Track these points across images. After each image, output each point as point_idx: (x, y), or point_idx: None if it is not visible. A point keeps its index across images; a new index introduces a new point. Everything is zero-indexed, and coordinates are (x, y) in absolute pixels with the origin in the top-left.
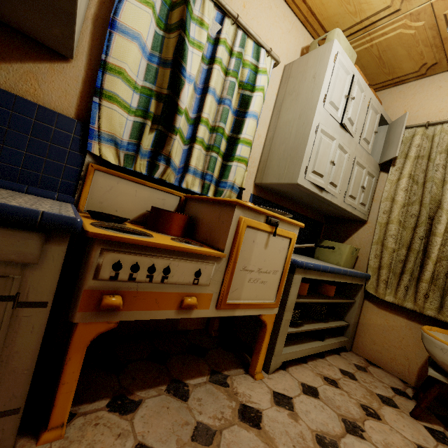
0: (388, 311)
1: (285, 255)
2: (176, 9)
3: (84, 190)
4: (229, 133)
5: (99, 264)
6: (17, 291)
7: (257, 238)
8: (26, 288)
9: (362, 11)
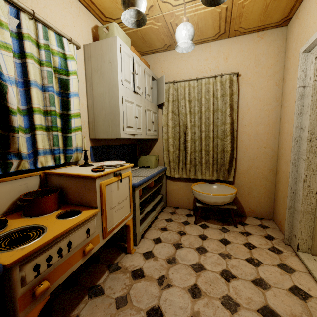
0: (177, 181)
1: (128, 186)
2: None
3: None
4: (60, 111)
5: (23, 276)
6: None
7: (112, 188)
8: None
9: None
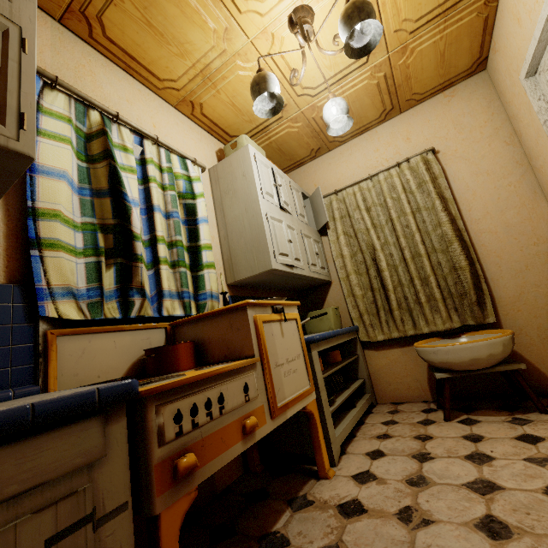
0: (385, 349)
1: (298, 336)
2: (94, 140)
3: (50, 368)
4: (187, 243)
5: (161, 425)
6: (92, 505)
7: (273, 330)
8: (100, 496)
9: (255, 120)
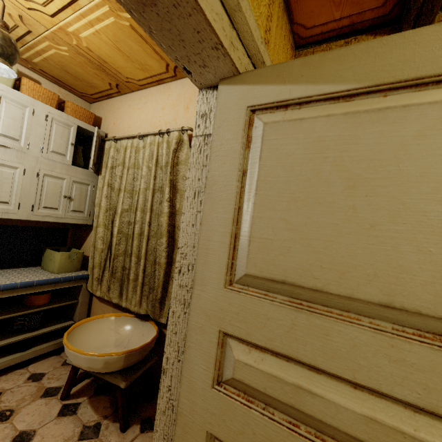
0: (105, 303)
1: None
2: None
3: None
4: None
5: None
6: None
7: None
8: None
9: None
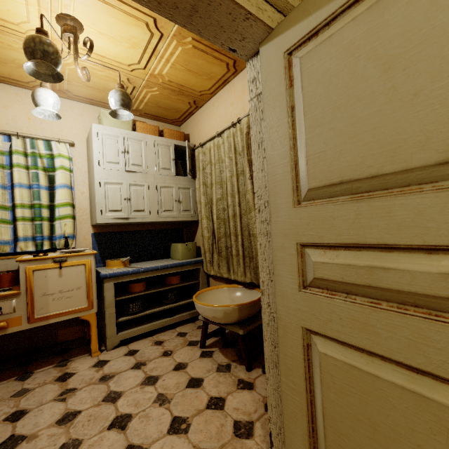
0: (218, 281)
1: (84, 275)
2: None
3: None
4: (49, 203)
5: None
6: None
7: (48, 274)
8: None
9: None
